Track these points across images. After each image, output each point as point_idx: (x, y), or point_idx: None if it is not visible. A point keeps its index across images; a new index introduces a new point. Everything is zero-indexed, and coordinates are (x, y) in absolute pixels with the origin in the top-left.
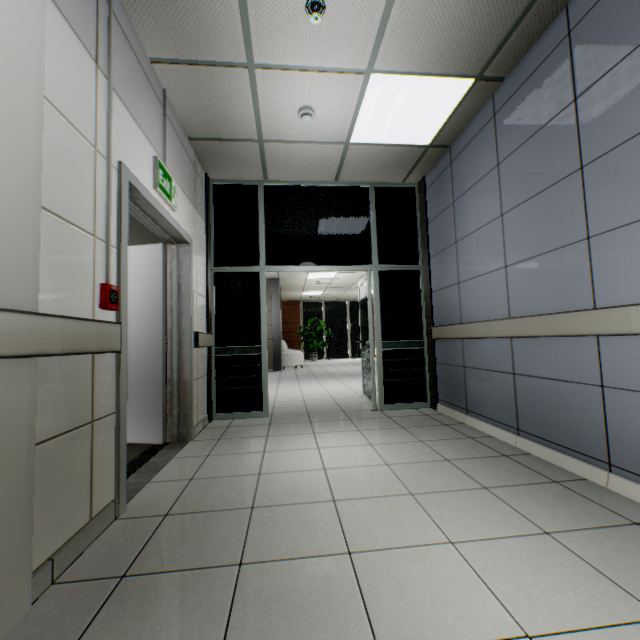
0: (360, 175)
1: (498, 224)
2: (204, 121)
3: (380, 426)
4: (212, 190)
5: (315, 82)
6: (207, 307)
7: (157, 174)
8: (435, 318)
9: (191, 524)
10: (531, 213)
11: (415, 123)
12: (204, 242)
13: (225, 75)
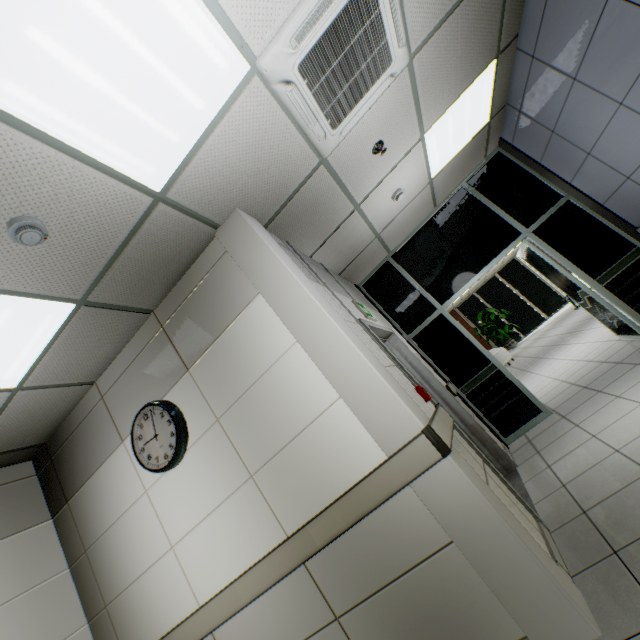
0: (450, 187)
1: (623, 112)
2: (343, 258)
3: None
4: (364, 290)
5: (394, 176)
6: (429, 365)
7: (361, 309)
8: (630, 221)
9: (614, 506)
10: None
11: (469, 123)
12: (390, 325)
13: (346, 225)
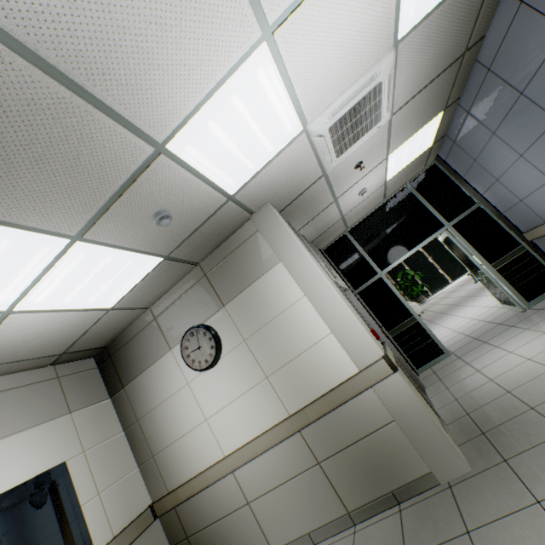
0: (397, 186)
1: (522, 161)
2: (317, 231)
3: (539, 319)
4: (325, 254)
5: (363, 180)
6: (369, 314)
7: (332, 272)
8: (519, 227)
9: (485, 410)
10: (542, 149)
11: (419, 147)
12: (343, 282)
13: (325, 211)
